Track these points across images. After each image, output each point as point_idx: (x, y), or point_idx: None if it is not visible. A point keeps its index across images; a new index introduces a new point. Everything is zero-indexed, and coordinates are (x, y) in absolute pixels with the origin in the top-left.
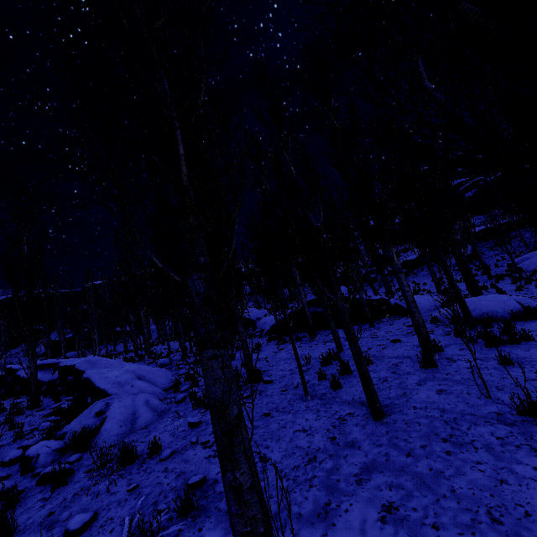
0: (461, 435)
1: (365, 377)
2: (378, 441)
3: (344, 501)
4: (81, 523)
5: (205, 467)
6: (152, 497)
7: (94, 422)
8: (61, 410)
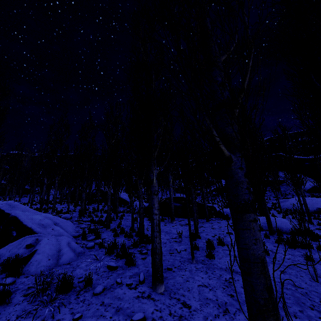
0: (319, 306)
1: None
2: None
3: None
4: None
5: (138, 306)
6: None
7: (23, 252)
8: None
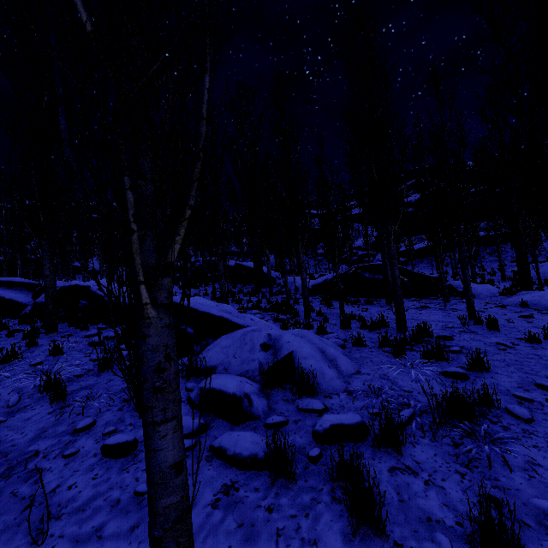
0: None
1: None
2: None
3: None
4: None
5: None
6: None
7: (265, 357)
8: None
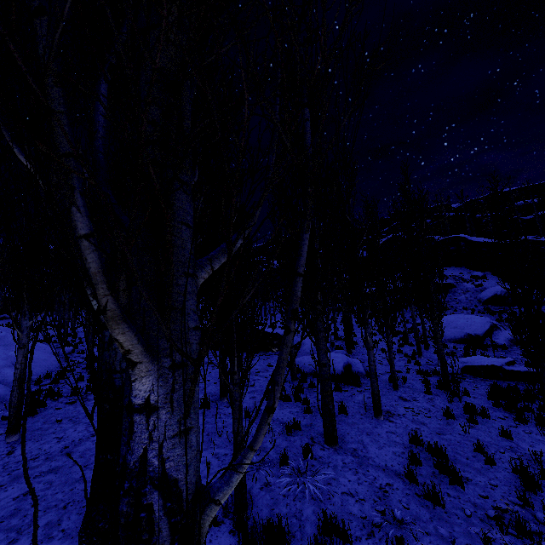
0: None
1: None
2: (85, 454)
3: (13, 485)
4: None
5: None
6: None
7: None
8: None
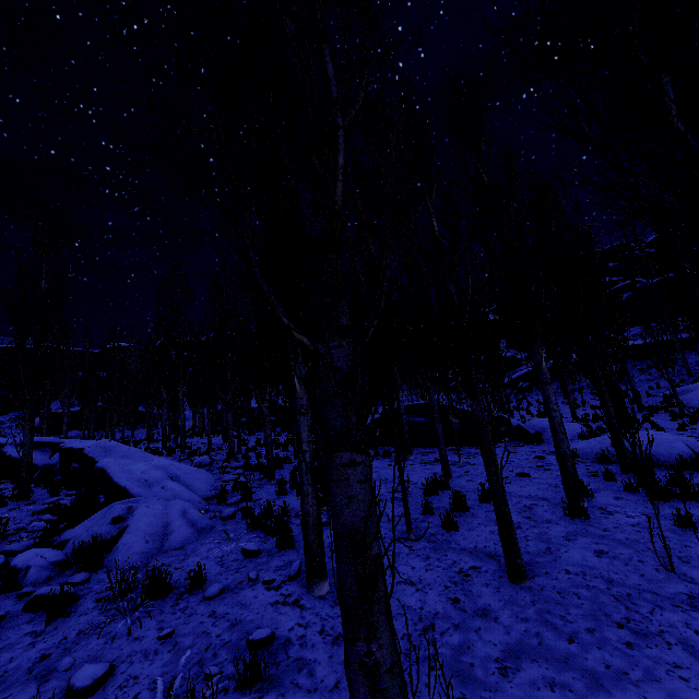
0: (642, 621)
1: (505, 519)
2: (523, 614)
3: (485, 698)
4: (92, 678)
5: (271, 618)
6: (195, 652)
7: (109, 531)
8: (61, 508)
